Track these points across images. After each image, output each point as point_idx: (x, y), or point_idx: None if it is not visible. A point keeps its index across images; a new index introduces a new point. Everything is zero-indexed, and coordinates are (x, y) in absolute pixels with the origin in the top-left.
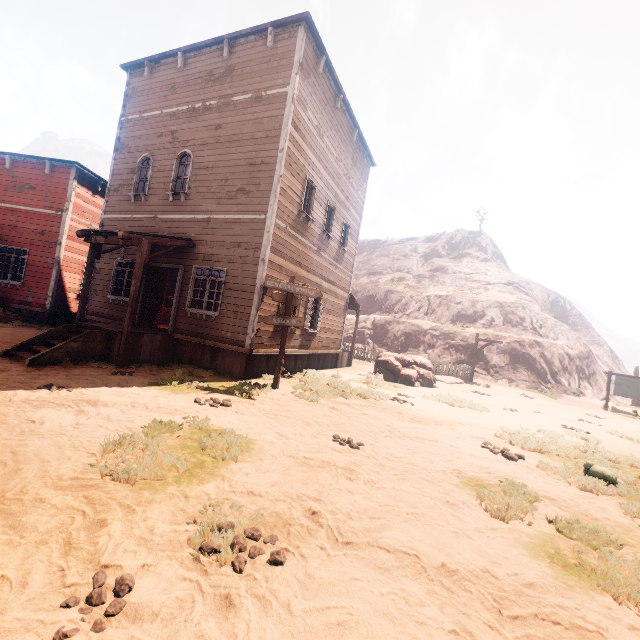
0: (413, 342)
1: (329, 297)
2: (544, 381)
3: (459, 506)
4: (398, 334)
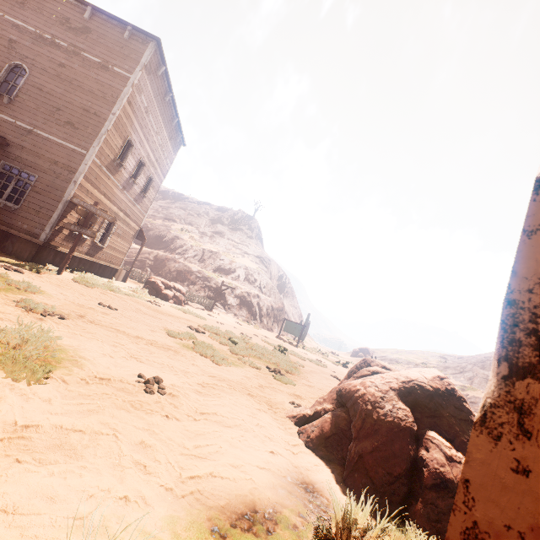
0: (182, 278)
1: (122, 225)
2: (254, 319)
3: (157, 331)
4: (173, 269)
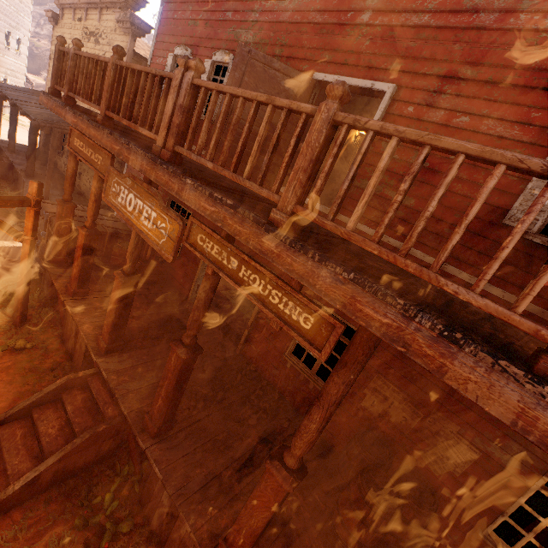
0: None
1: (12, 78)
2: None
3: None
4: None
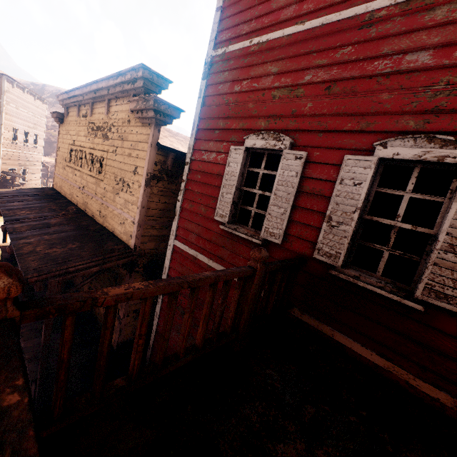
0: None
1: (31, 167)
2: None
3: None
4: None
